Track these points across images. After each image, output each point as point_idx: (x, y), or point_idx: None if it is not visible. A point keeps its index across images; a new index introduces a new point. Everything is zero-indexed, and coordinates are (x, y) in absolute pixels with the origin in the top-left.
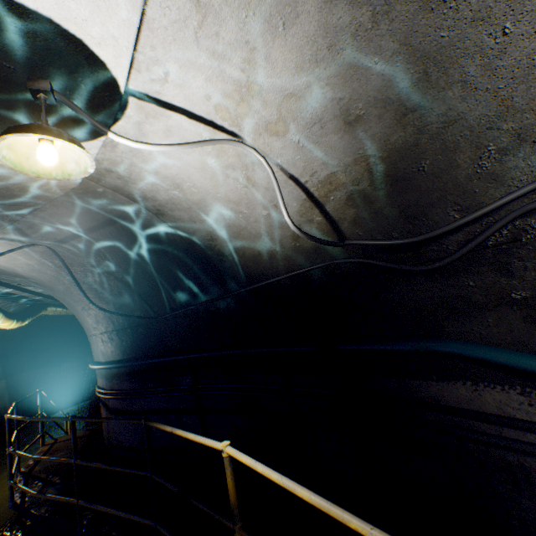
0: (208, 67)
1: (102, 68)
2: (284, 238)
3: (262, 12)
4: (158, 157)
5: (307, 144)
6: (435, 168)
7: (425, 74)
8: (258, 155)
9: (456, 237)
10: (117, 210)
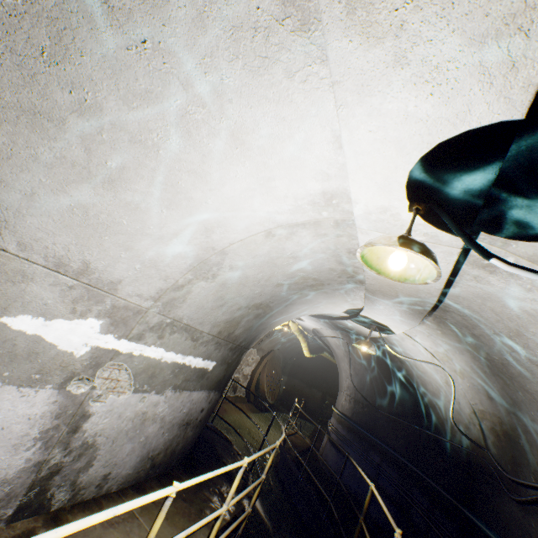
0: (431, 342)
1: (392, 329)
2: (460, 422)
3: (450, 345)
4: (407, 347)
5: (472, 389)
6: (524, 447)
7: (513, 404)
8: (449, 377)
9: (532, 492)
10: (382, 349)
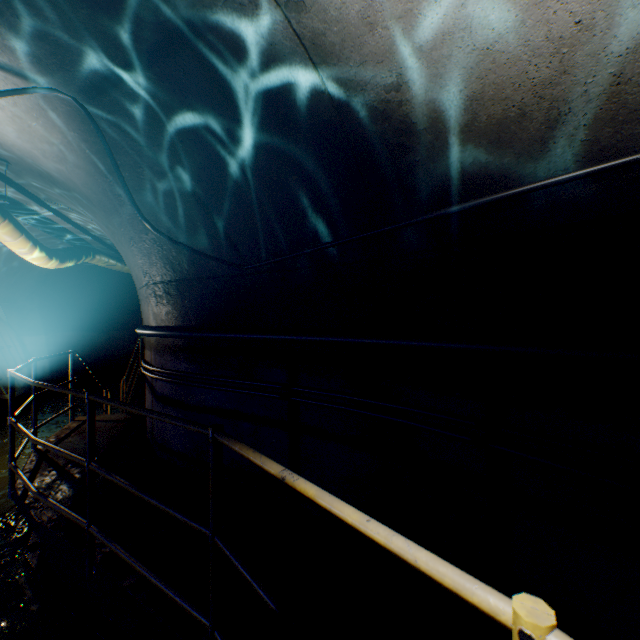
0: None
1: None
2: None
3: None
4: None
5: None
6: None
7: None
8: None
9: None
10: None
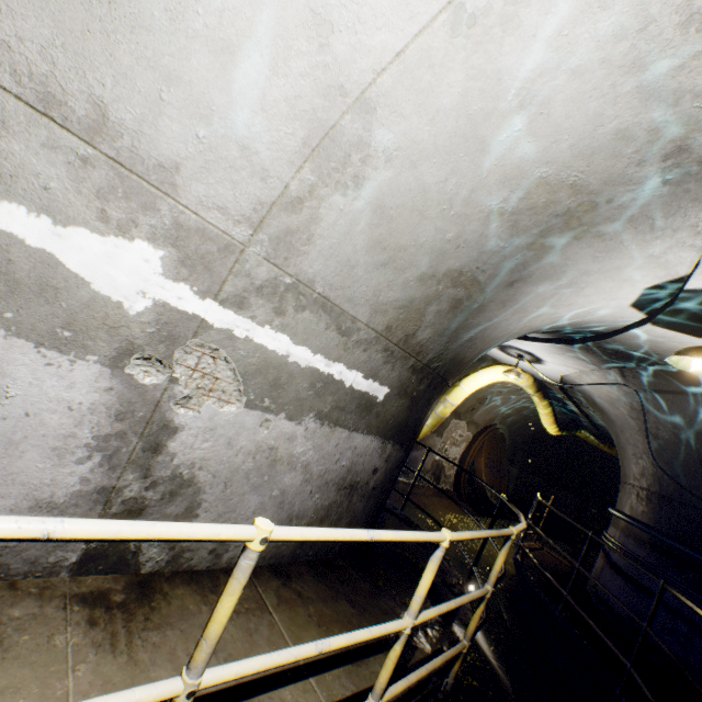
0: None
1: None
2: None
3: None
4: None
5: None
6: None
7: None
8: None
9: None
10: None
